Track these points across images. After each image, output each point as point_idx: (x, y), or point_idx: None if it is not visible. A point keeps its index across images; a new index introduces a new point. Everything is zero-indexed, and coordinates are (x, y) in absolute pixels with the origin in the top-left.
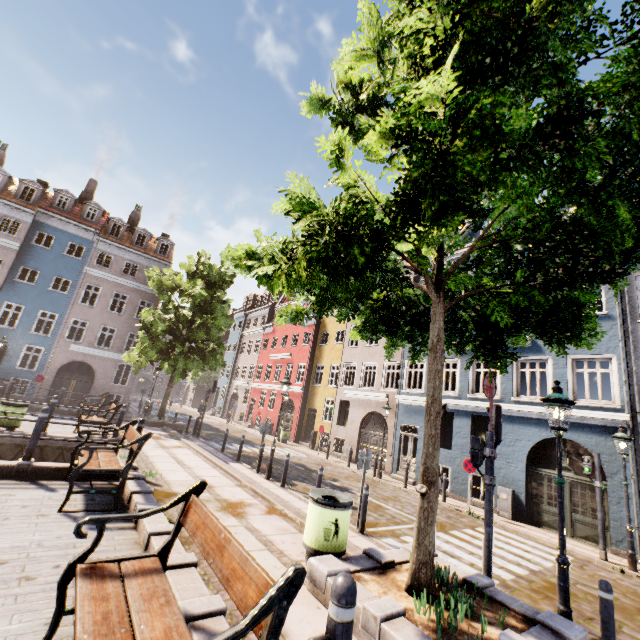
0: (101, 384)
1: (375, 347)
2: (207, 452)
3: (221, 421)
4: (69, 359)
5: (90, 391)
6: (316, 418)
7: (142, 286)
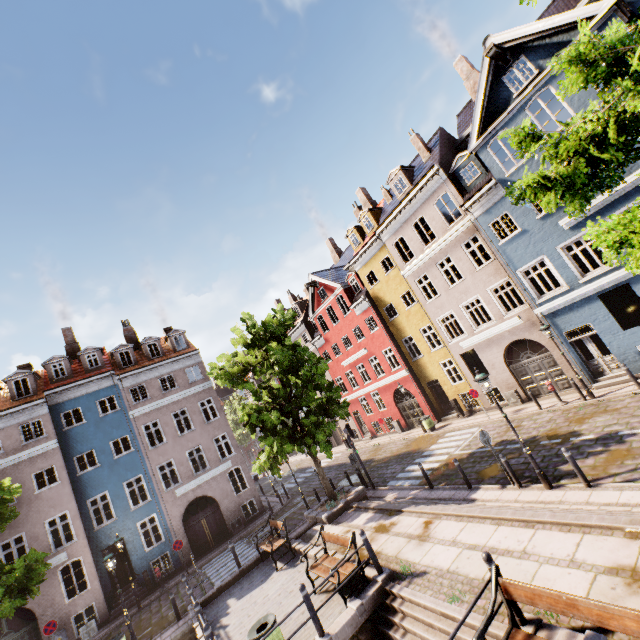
0: (227, 504)
1: (462, 283)
2: (471, 509)
3: (340, 451)
4: (183, 505)
5: (223, 518)
6: (443, 387)
7: (190, 390)
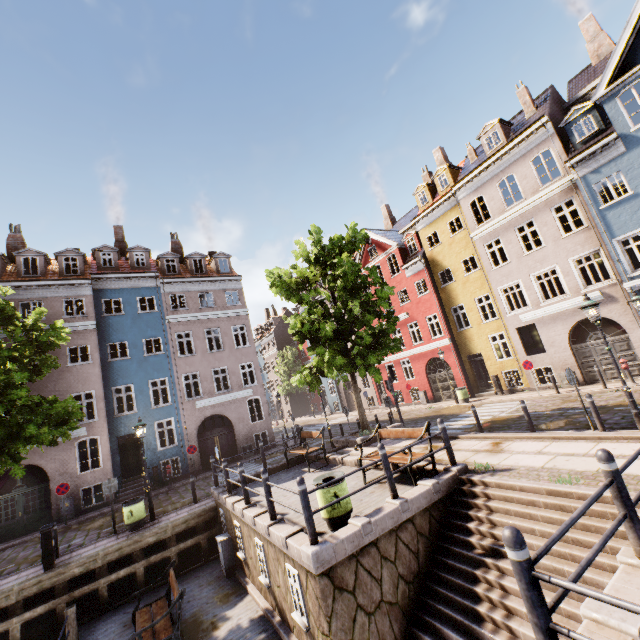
0: (242, 429)
1: (541, 250)
2: (555, 433)
3: (353, 415)
4: (201, 418)
5: (235, 441)
6: (485, 362)
7: (226, 312)
